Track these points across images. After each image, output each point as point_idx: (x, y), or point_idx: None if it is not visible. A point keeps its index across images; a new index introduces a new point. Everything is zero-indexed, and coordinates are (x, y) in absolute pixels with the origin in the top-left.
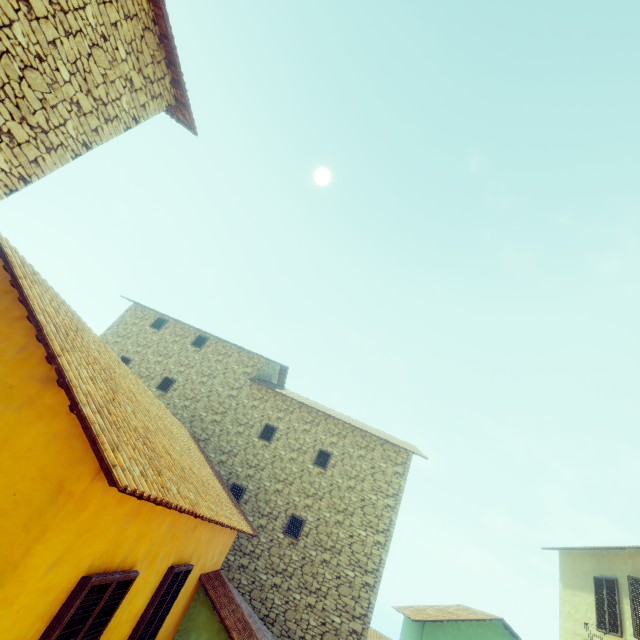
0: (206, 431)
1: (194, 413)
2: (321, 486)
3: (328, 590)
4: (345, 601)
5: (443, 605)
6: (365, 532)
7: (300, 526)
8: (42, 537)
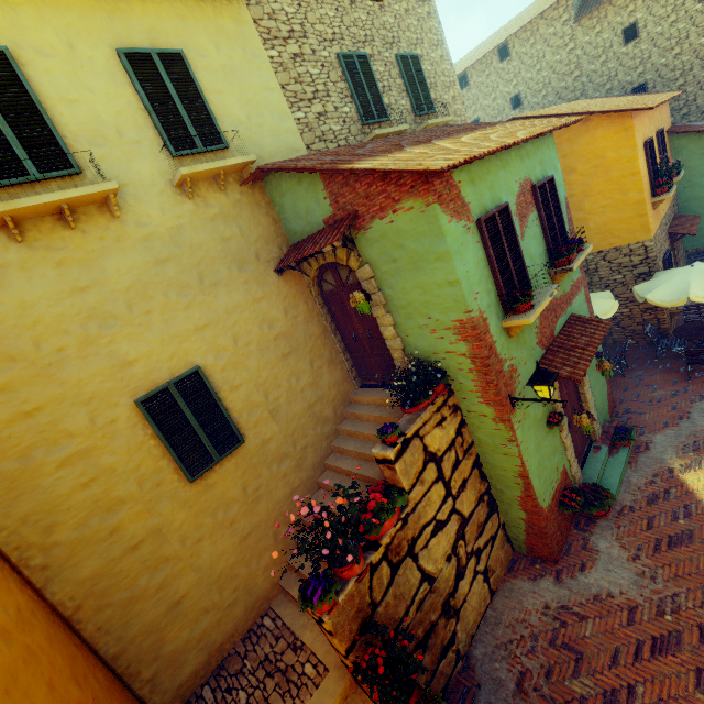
0: (576, 90)
1: (555, 92)
2: None
3: None
4: None
5: None
6: None
7: None
8: (634, 138)
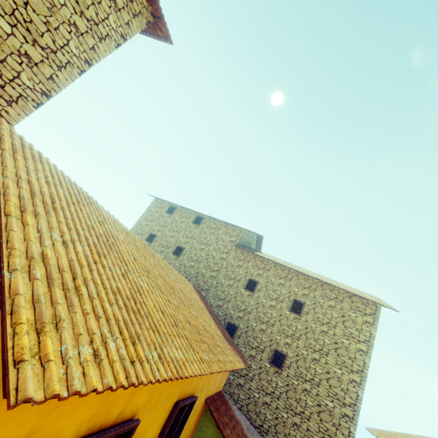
0: (207, 283)
1: (198, 271)
2: (297, 329)
3: (310, 414)
4: (326, 426)
5: (415, 435)
6: (340, 370)
7: (282, 359)
8: None
